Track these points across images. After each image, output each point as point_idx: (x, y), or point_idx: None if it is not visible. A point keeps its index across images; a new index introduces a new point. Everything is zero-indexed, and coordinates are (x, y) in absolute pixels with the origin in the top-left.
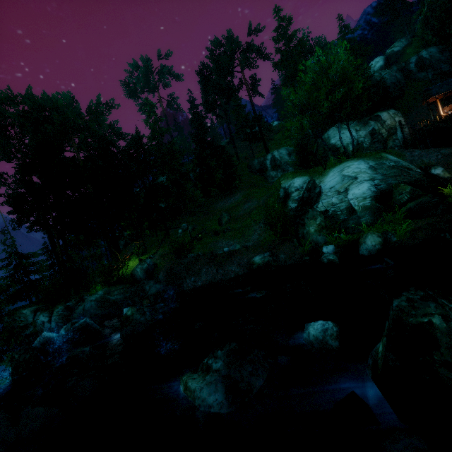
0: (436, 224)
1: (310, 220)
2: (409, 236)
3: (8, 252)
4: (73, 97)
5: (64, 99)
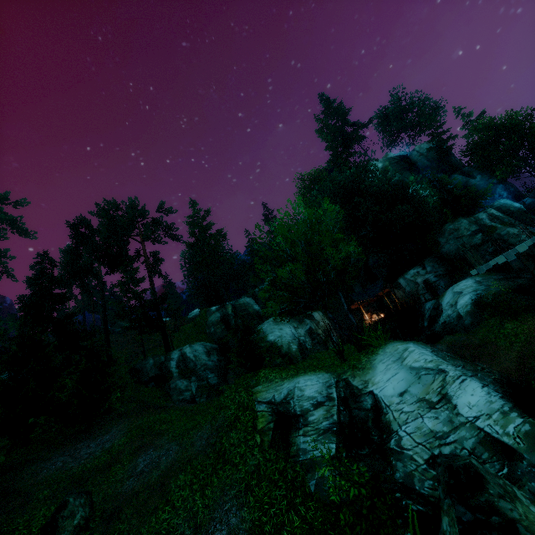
0: None
1: (516, 507)
2: None
3: None
4: None
5: None
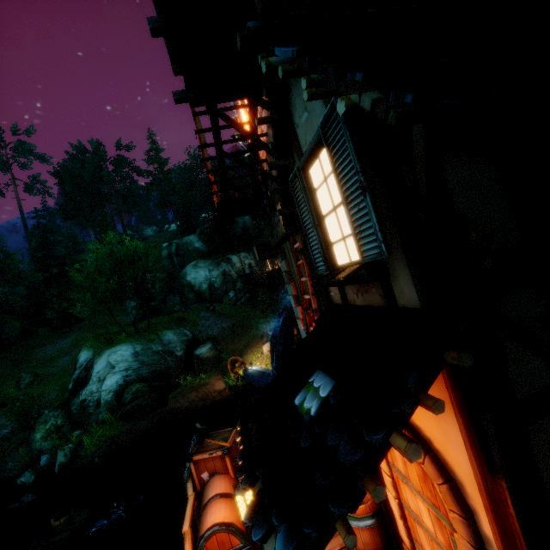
0: (122, 435)
1: (40, 425)
2: (97, 448)
3: None
4: None
5: None
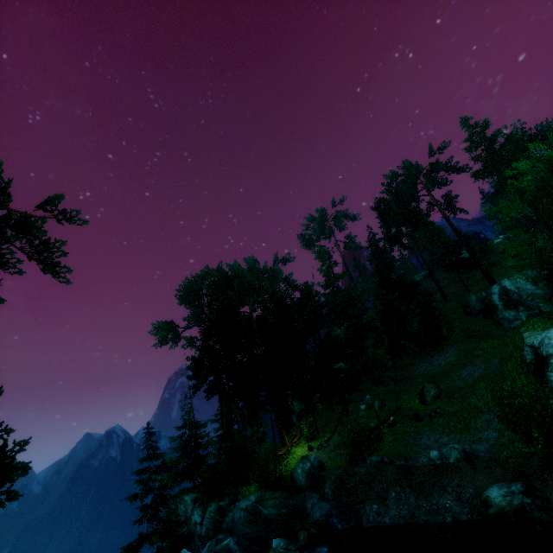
0: None
1: None
2: None
3: (184, 420)
4: (256, 259)
5: (248, 262)
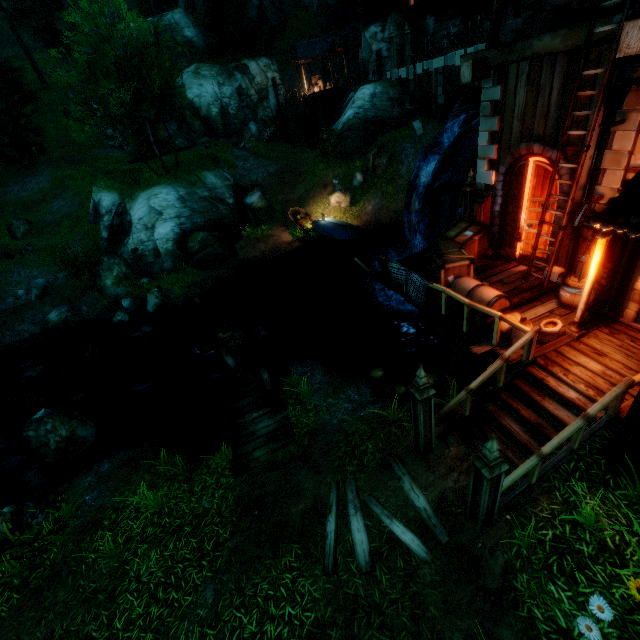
0: (206, 281)
1: (106, 272)
2: (185, 292)
3: None
4: None
5: None
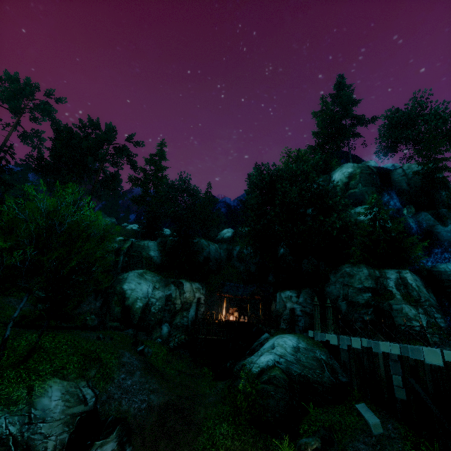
0: None
1: None
2: None
3: None
4: None
5: None
